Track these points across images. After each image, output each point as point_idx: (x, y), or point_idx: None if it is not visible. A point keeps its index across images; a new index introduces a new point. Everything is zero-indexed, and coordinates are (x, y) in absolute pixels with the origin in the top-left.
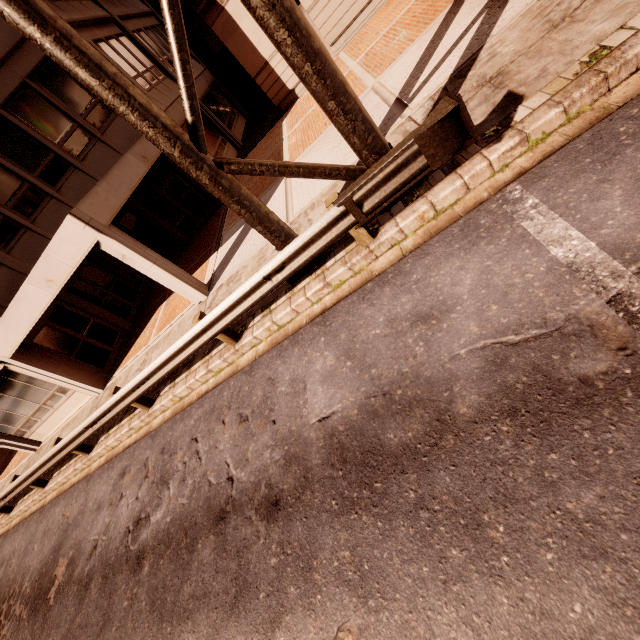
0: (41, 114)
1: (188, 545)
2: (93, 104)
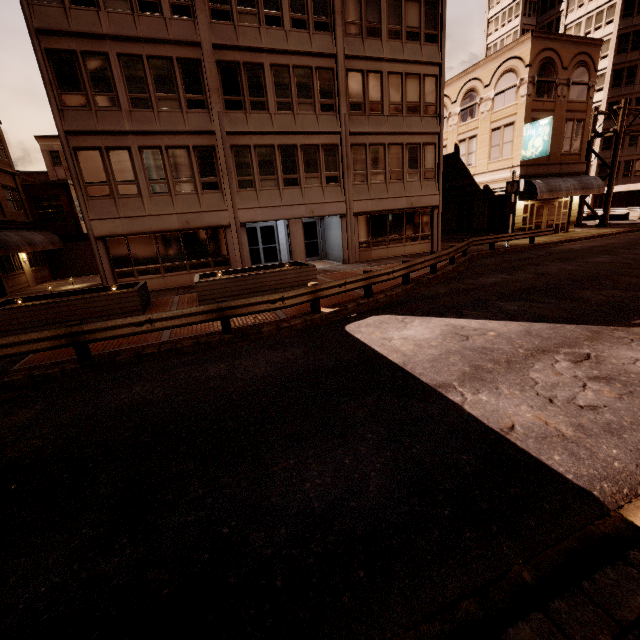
0: None
1: None
2: None
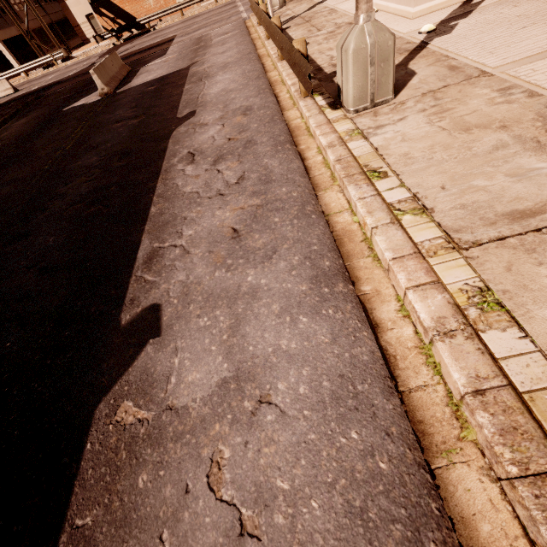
0: None
1: None
2: None
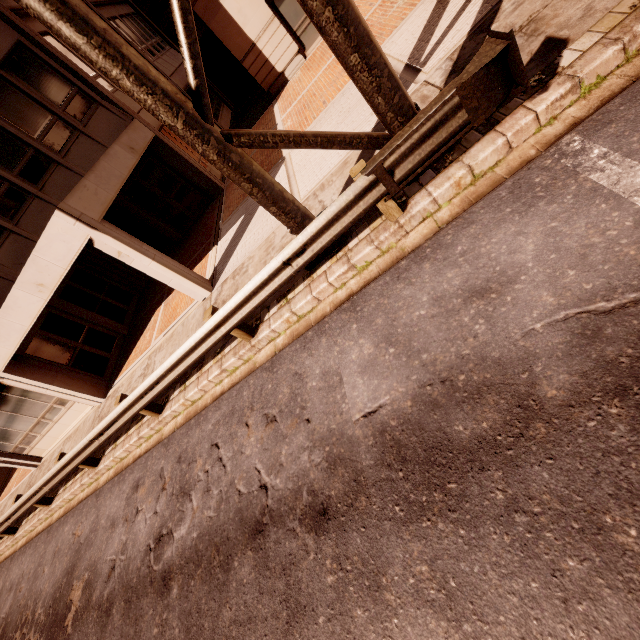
0: (16, 106)
1: (222, 563)
2: (72, 94)
